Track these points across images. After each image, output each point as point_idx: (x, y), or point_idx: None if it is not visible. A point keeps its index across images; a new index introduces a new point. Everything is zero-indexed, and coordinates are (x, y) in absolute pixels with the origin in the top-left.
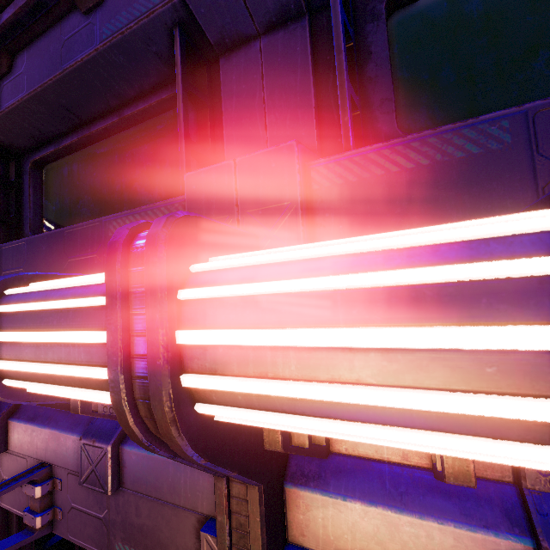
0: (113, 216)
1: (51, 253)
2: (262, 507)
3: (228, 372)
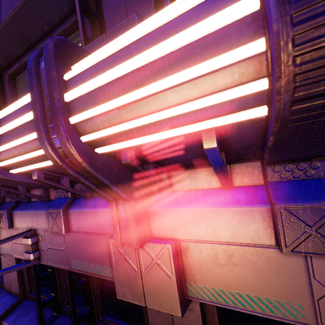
0: None
1: None
2: (133, 212)
3: (89, 108)
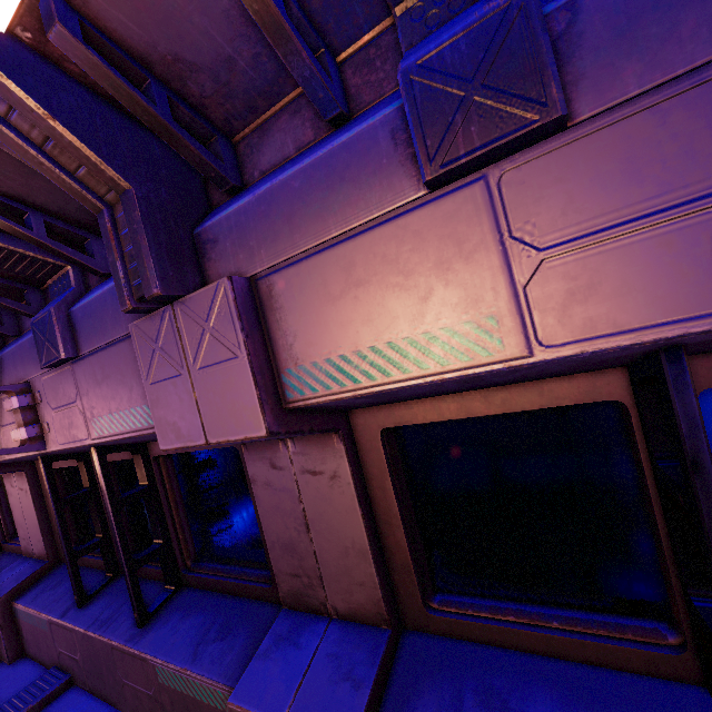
0: None
1: None
2: (137, 213)
3: None
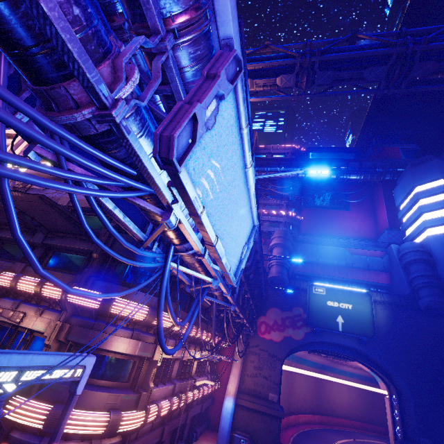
0: (6, 262)
1: None
2: None
3: None
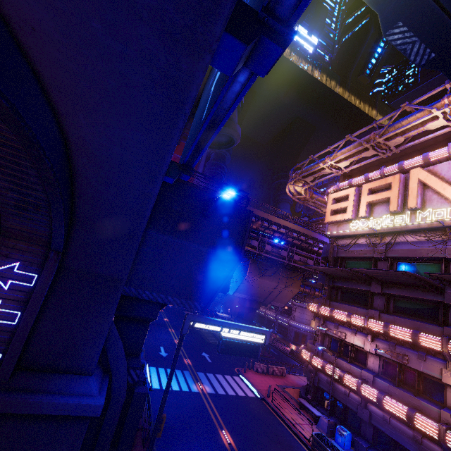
0: (427, 324)
1: (410, 324)
2: None
3: None
